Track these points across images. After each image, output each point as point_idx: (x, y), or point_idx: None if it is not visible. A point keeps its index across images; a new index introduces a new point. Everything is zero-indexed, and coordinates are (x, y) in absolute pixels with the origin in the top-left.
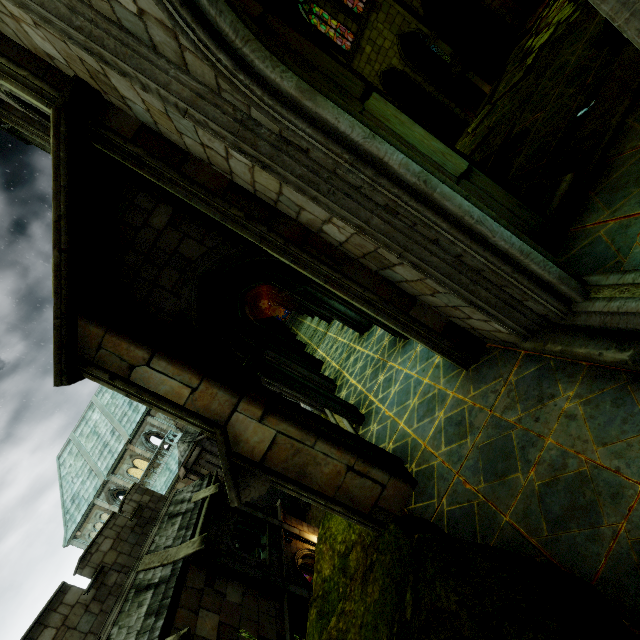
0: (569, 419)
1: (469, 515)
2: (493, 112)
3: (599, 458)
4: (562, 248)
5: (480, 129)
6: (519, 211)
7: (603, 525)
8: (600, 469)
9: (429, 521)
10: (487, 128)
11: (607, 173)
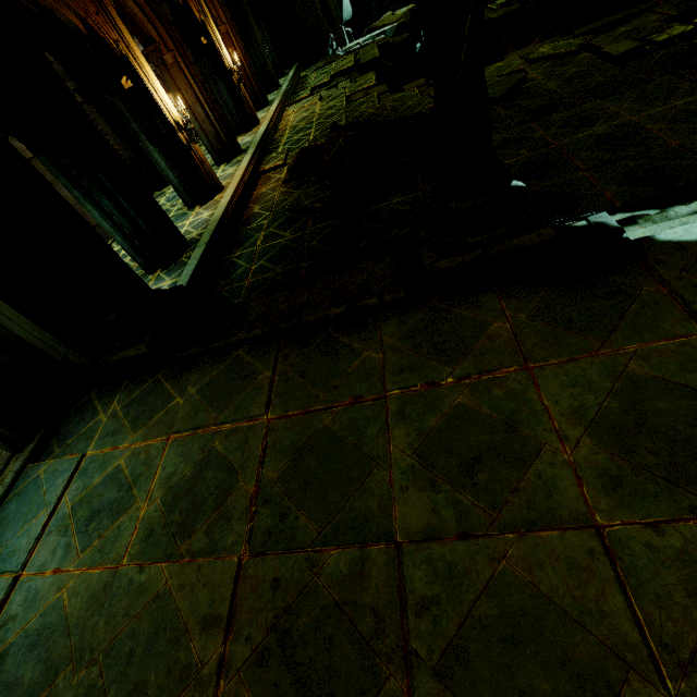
0: None
1: None
2: (559, 64)
3: None
4: (109, 387)
5: (517, 75)
6: (54, 344)
7: None
8: None
9: None
10: (514, 87)
11: (178, 373)
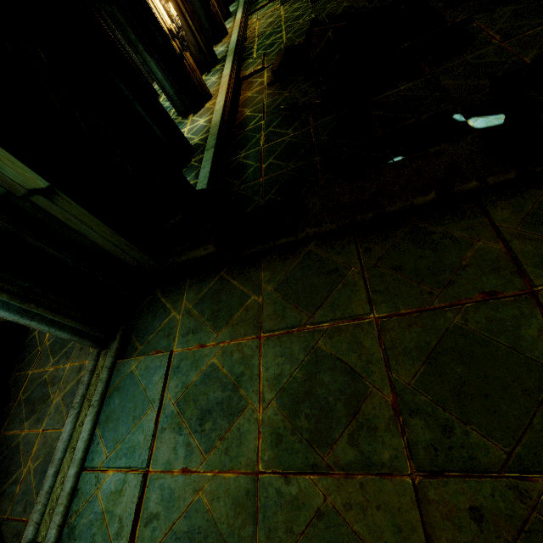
0: (78, 370)
1: (33, 349)
2: None
3: (56, 401)
4: (171, 285)
5: None
6: (127, 249)
7: (26, 423)
8: (51, 405)
9: (26, 329)
10: None
11: (244, 271)
